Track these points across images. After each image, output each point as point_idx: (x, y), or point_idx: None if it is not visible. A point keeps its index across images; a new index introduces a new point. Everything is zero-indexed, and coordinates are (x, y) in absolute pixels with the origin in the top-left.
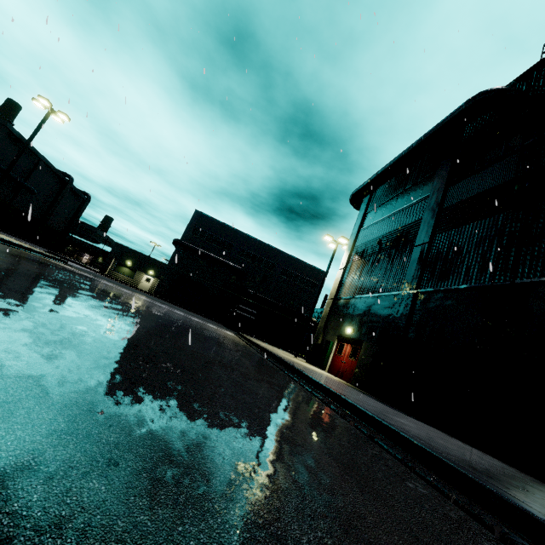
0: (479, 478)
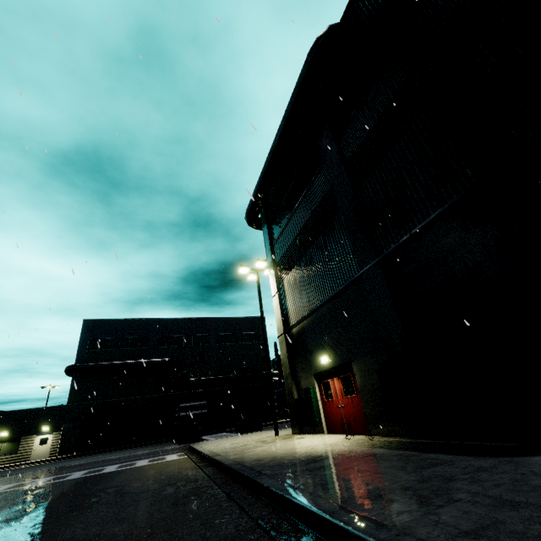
0: None
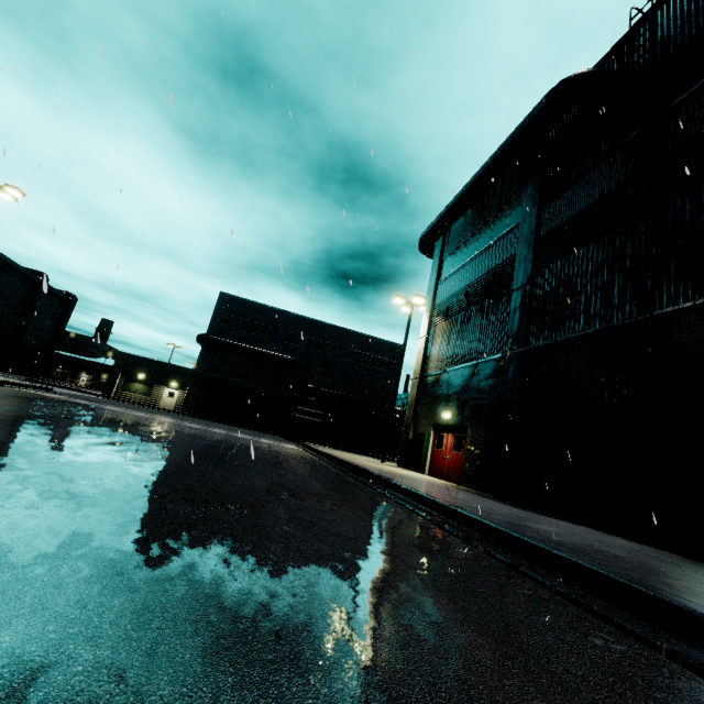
0: (689, 604)
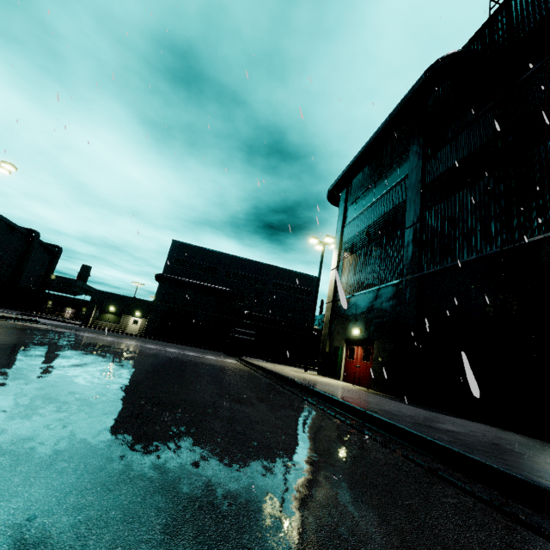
0: None
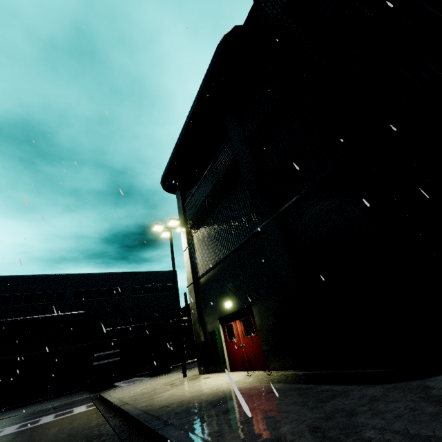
0: None
